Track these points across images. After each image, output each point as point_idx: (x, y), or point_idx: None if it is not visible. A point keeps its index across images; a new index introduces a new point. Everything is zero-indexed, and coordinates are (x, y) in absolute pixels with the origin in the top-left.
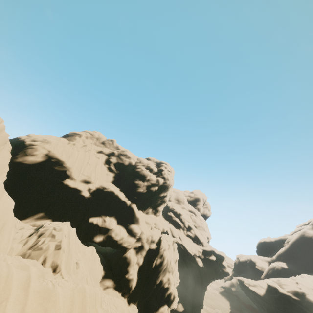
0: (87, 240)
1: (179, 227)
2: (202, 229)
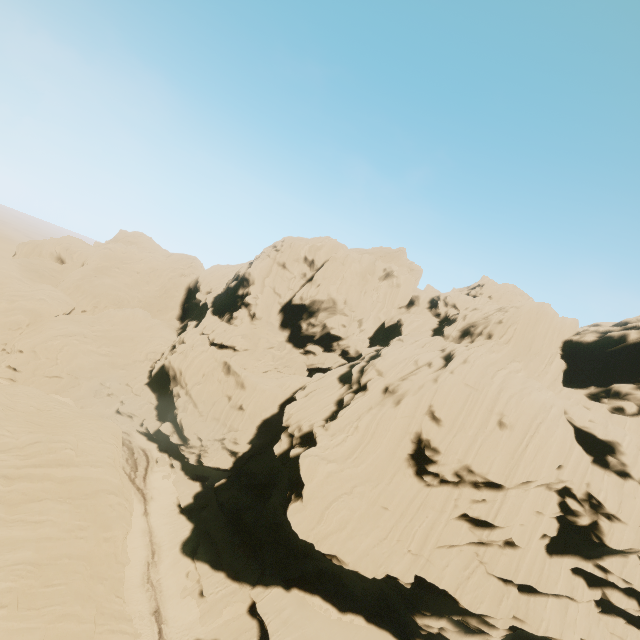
0: None
1: (350, 381)
2: (393, 400)
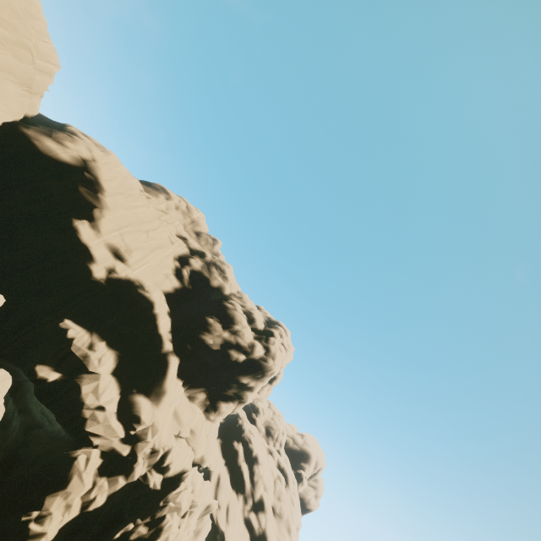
0: (19, 362)
1: (241, 488)
2: (285, 527)
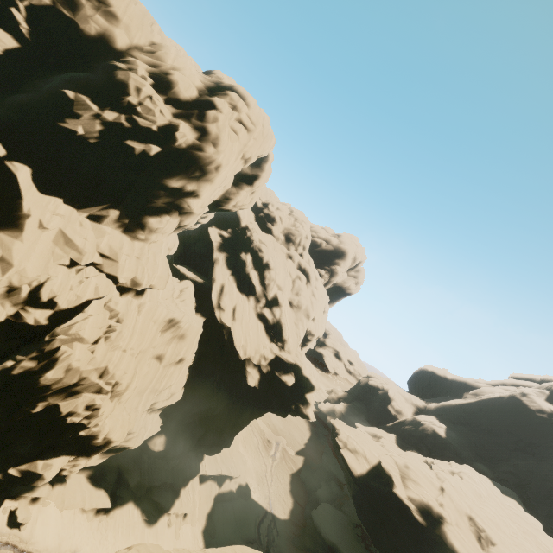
0: None
1: (251, 291)
2: (303, 315)
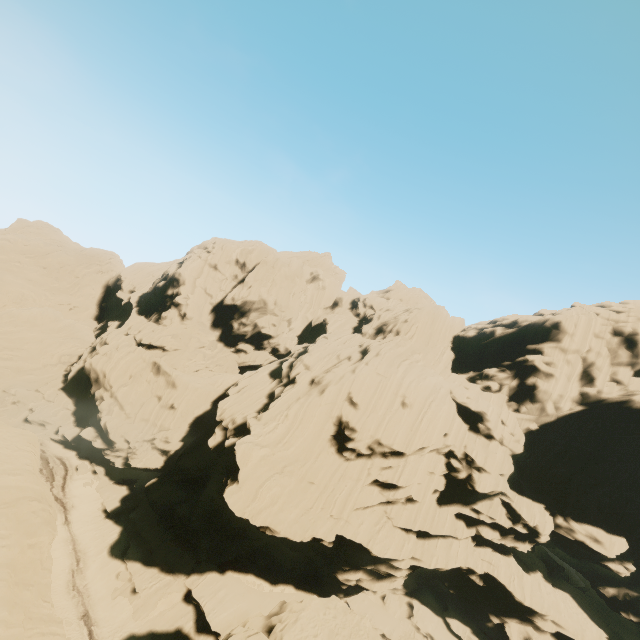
0: None
1: (281, 375)
2: (319, 390)
